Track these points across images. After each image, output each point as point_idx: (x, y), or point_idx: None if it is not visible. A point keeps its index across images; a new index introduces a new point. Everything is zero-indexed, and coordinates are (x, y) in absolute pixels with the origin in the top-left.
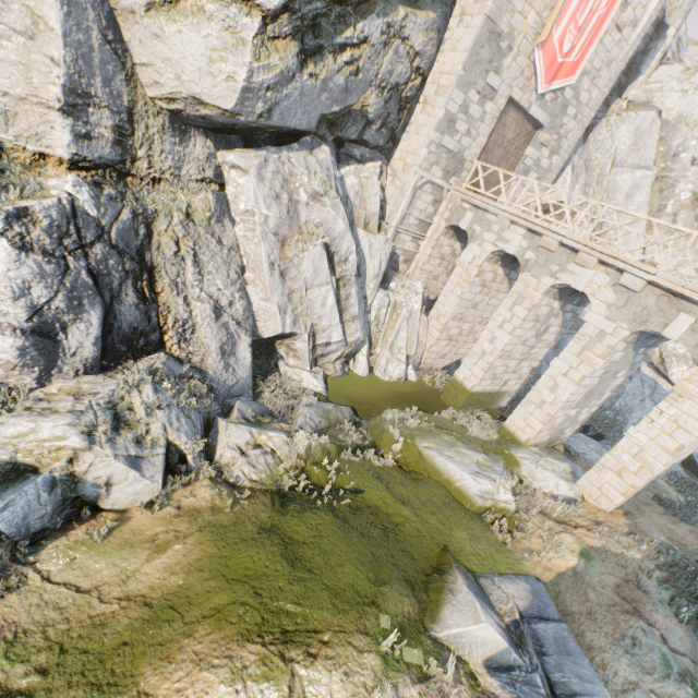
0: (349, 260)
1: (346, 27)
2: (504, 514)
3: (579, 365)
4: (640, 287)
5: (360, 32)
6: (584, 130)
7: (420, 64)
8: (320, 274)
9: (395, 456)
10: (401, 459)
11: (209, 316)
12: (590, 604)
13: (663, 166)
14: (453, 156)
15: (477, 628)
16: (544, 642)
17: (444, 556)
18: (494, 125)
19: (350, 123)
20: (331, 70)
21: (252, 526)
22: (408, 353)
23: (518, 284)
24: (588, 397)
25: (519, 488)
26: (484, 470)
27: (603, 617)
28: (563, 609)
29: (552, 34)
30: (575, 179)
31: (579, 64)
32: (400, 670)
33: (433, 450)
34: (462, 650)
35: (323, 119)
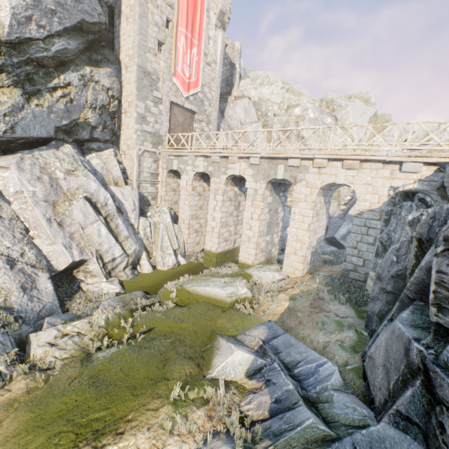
0: (108, 203)
1: (53, 79)
2: (247, 301)
3: (255, 210)
4: (259, 161)
5: (64, 80)
6: (217, 111)
7: (113, 94)
8: (89, 216)
9: (174, 301)
10: (179, 301)
11: (4, 268)
12: (299, 319)
13: (263, 120)
14: (153, 135)
15: (233, 357)
16: (278, 347)
17: (213, 336)
18: (170, 116)
19: (81, 130)
20: (51, 101)
21: (64, 384)
22: (174, 248)
23: (212, 184)
24: (271, 227)
25: (255, 287)
26: (229, 284)
27: (306, 320)
28: (287, 328)
29: (177, 70)
30: (227, 134)
31: (198, 82)
32: (188, 405)
33: (195, 286)
34: (230, 375)
35: (59, 129)
